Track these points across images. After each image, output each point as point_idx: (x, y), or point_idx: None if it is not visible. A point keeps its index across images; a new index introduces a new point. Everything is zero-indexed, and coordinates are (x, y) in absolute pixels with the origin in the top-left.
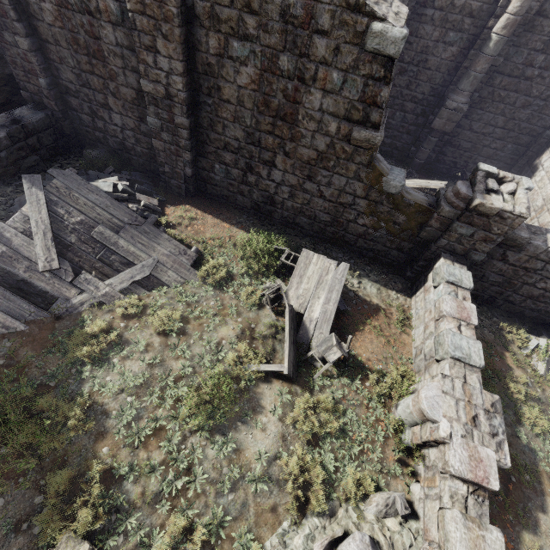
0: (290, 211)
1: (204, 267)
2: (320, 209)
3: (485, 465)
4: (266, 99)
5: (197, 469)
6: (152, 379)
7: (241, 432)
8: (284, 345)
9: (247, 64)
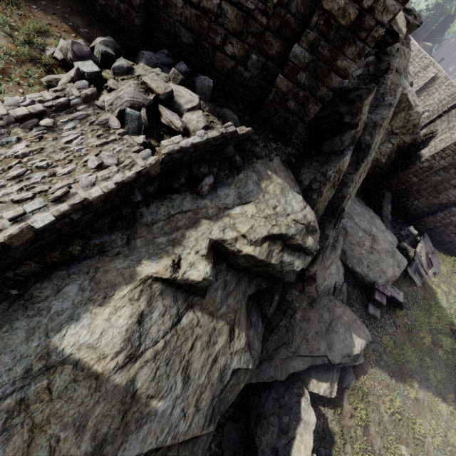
0: (454, 247)
1: (441, 268)
2: None
3: None
4: None
5: None
6: (451, 305)
7: None
8: None
9: None
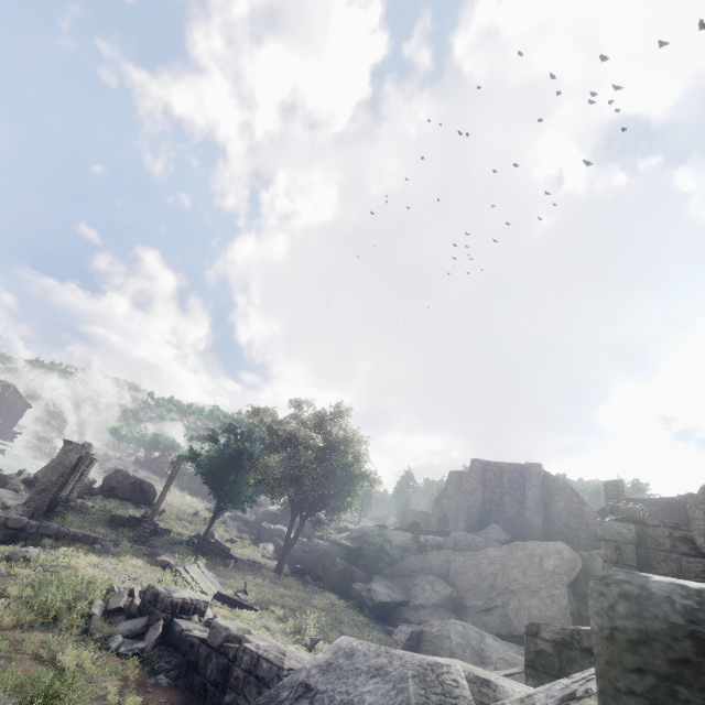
0: None
1: None
2: None
3: (259, 639)
4: None
5: None
6: None
7: None
8: None
9: None
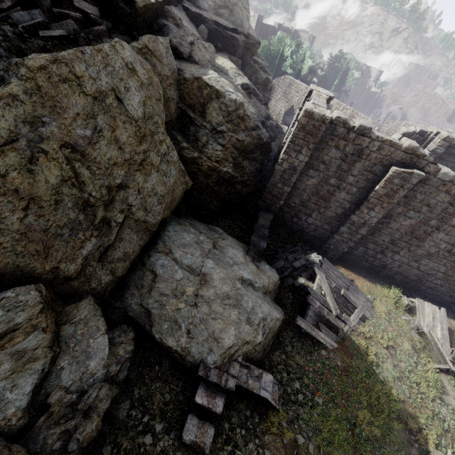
0: (392, 272)
1: (375, 307)
2: (413, 273)
3: None
4: (413, 231)
5: (447, 418)
6: (401, 373)
7: (448, 400)
8: (431, 353)
9: (412, 219)
